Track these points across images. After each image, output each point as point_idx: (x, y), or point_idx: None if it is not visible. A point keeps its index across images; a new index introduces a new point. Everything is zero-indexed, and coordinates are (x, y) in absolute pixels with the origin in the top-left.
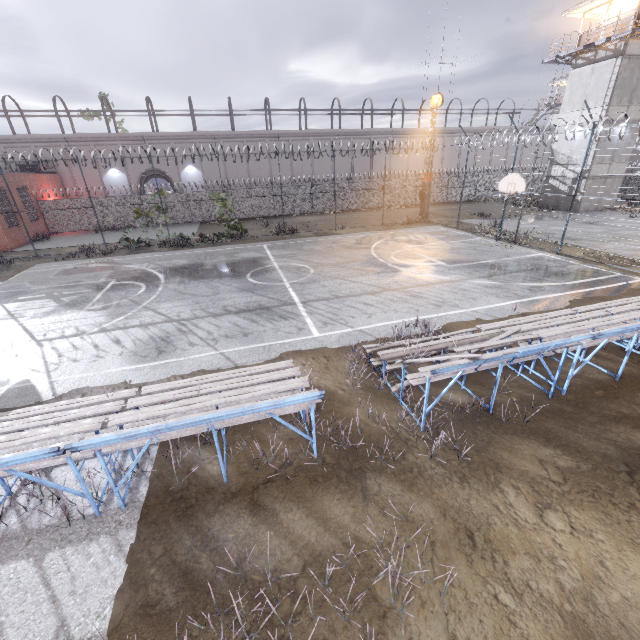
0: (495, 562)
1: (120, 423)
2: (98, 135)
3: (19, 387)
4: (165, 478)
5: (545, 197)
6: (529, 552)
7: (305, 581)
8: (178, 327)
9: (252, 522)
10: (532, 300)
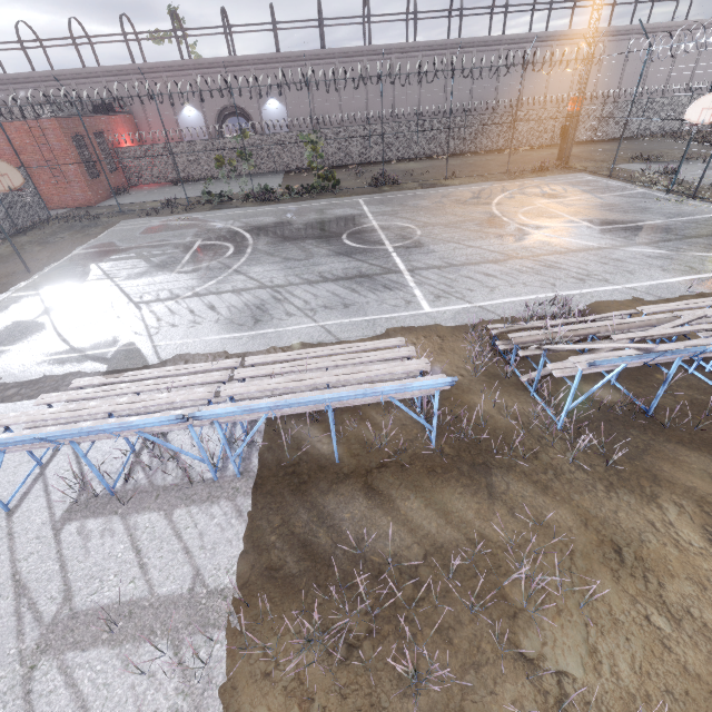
0: (648, 582)
1: (232, 394)
2: (170, 63)
3: (126, 349)
4: (275, 452)
5: None
6: (692, 578)
7: (427, 570)
8: (272, 294)
9: (367, 505)
10: None
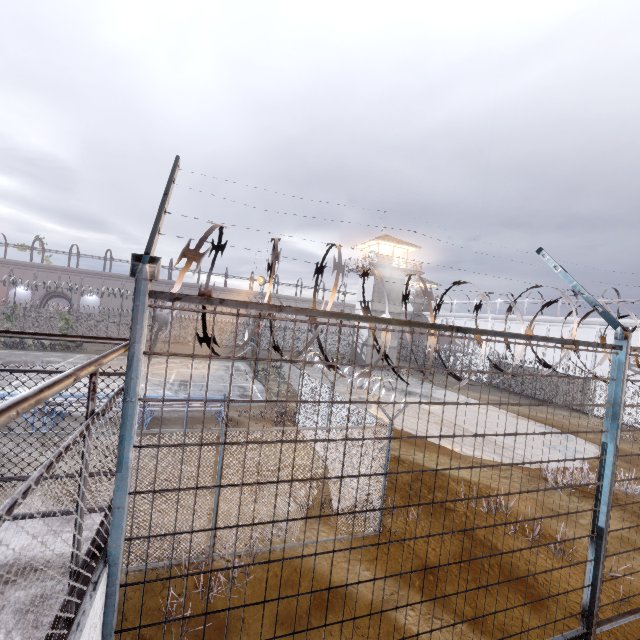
0: None
1: None
2: (20, 262)
3: None
4: None
5: (352, 355)
6: None
7: None
8: None
9: None
10: None
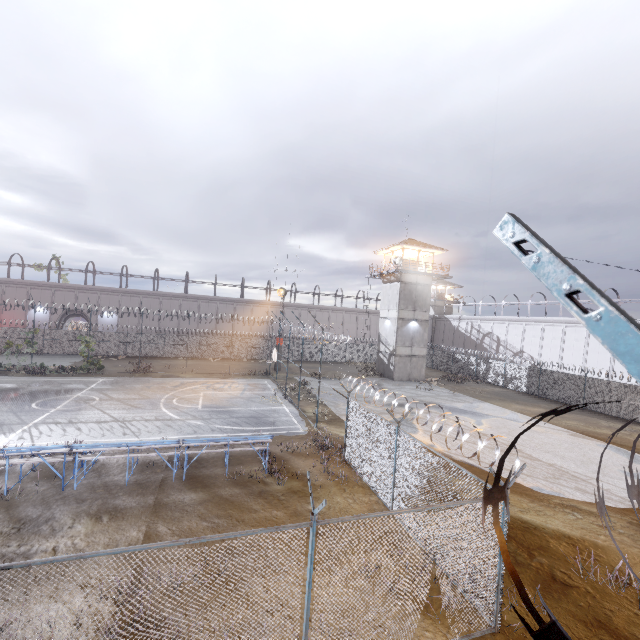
0: None
1: None
2: (37, 282)
3: None
4: None
5: (378, 366)
6: None
7: None
8: None
9: None
10: (196, 436)
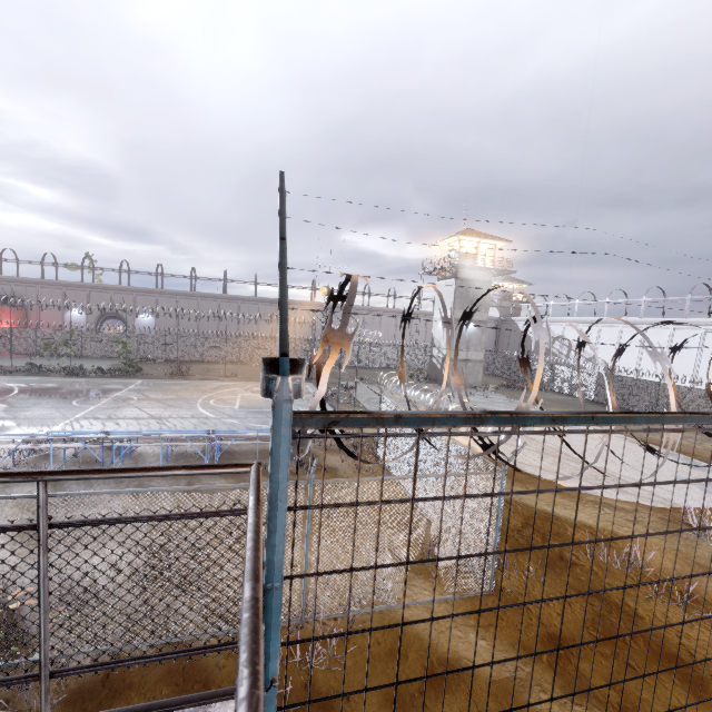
0: None
1: None
2: (72, 282)
3: None
4: None
5: (431, 371)
6: None
7: None
8: None
9: None
10: None
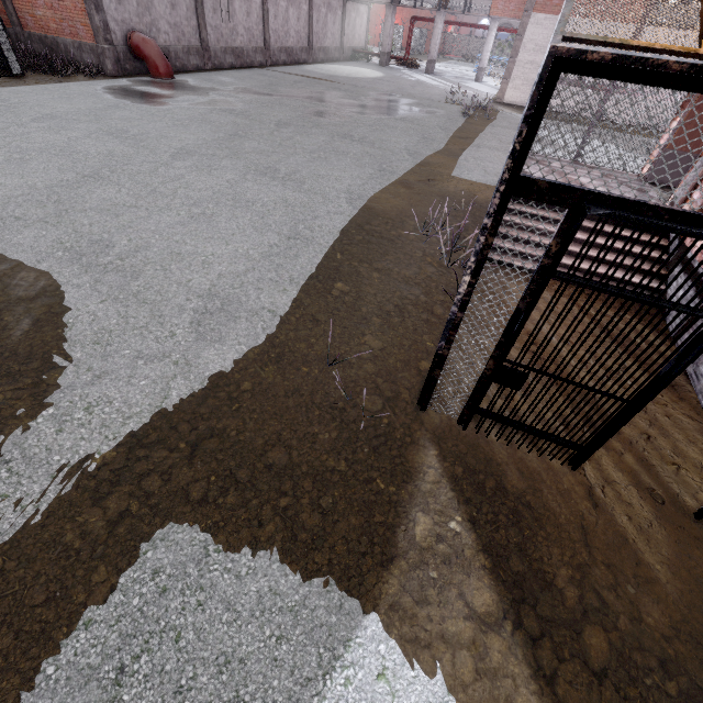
0: None
1: None
2: None
3: None
4: None
5: None
6: None
7: None
8: None
9: None
10: None
